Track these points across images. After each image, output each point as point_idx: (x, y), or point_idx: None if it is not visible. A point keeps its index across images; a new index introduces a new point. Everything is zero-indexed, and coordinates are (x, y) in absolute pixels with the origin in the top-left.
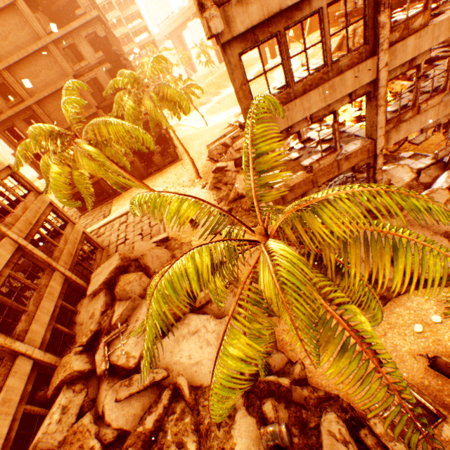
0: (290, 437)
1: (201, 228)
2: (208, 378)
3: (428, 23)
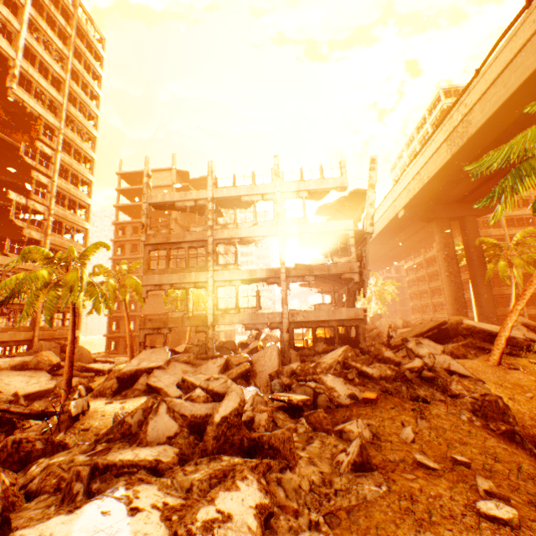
0: None
1: None
2: (1, 390)
3: (238, 269)
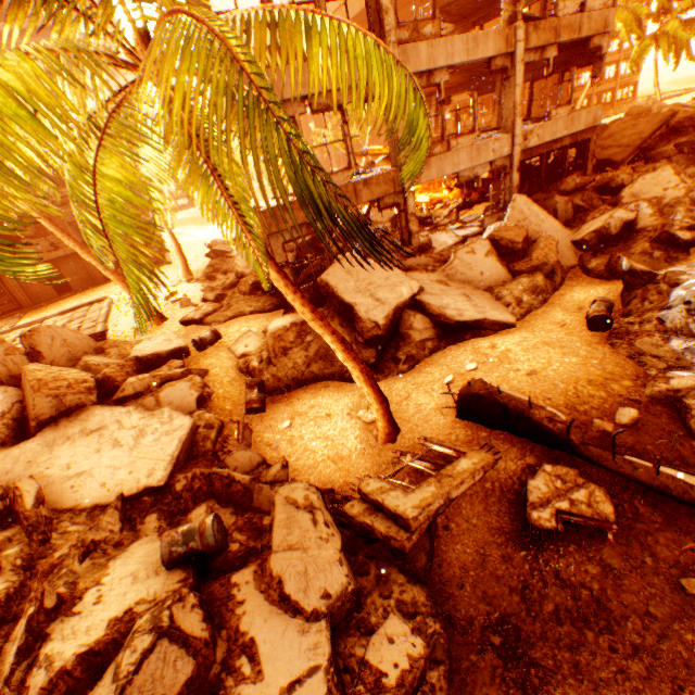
0: (225, 541)
1: (169, 323)
2: (96, 495)
3: (440, 37)
